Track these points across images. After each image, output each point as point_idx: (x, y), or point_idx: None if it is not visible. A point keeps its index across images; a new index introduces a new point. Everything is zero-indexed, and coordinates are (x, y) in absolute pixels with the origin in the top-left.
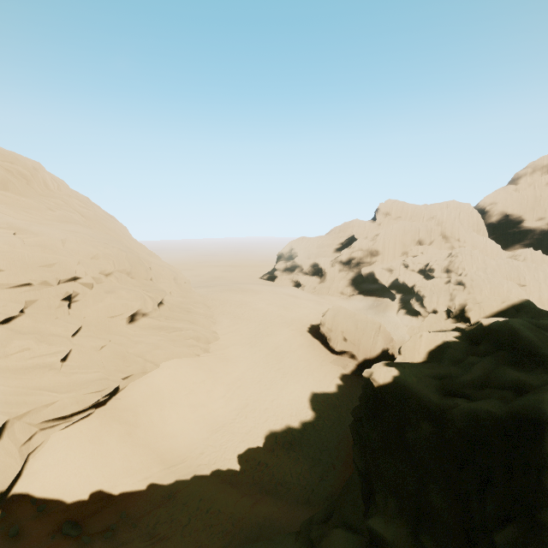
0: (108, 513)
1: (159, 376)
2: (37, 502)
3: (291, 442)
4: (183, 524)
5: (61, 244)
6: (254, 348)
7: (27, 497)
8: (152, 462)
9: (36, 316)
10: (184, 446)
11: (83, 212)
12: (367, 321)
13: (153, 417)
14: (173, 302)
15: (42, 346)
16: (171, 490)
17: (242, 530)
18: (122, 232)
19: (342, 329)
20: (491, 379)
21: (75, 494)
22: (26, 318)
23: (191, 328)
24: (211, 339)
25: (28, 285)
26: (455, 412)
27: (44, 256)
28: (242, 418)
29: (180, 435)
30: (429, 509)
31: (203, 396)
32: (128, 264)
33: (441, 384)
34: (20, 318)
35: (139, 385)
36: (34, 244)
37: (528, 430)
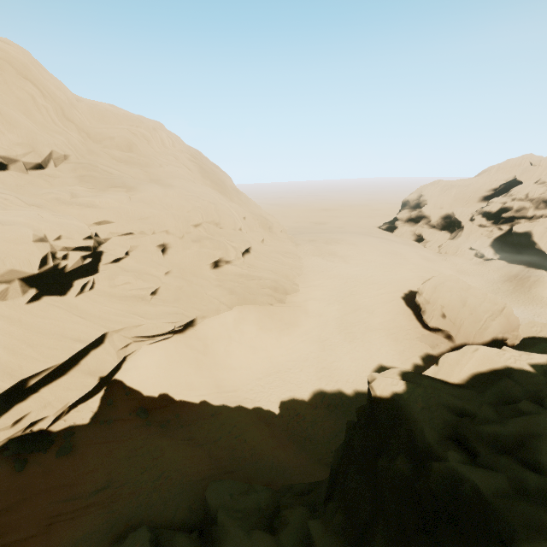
0: (168, 411)
1: (230, 317)
2: (126, 388)
3: (337, 406)
4: (215, 439)
5: (157, 199)
6: (331, 307)
7: (122, 384)
8: (209, 385)
9: (137, 258)
10: (239, 379)
11: (190, 166)
12: (485, 299)
13: (219, 350)
14: (262, 251)
15: (139, 282)
16: (216, 410)
17: (257, 463)
18: (224, 183)
19: (443, 303)
20: (524, 446)
21: (150, 391)
22: (130, 259)
23: (270, 278)
24: (290, 291)
25: (131, 234)
26: (434, 466)
27: (143, 210)
28: (297, 370)
29: (238, 369)
30: (368, 546)
31: (266, 341)
32: (216, 215)
33: (454, 423)
34: (126, 259)
35: (212, 322)
36: (137, 200)
37: (495, 545)
